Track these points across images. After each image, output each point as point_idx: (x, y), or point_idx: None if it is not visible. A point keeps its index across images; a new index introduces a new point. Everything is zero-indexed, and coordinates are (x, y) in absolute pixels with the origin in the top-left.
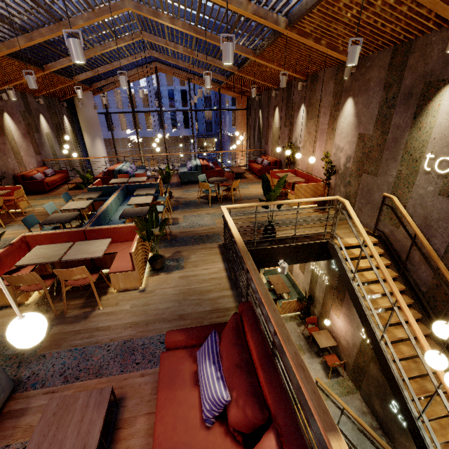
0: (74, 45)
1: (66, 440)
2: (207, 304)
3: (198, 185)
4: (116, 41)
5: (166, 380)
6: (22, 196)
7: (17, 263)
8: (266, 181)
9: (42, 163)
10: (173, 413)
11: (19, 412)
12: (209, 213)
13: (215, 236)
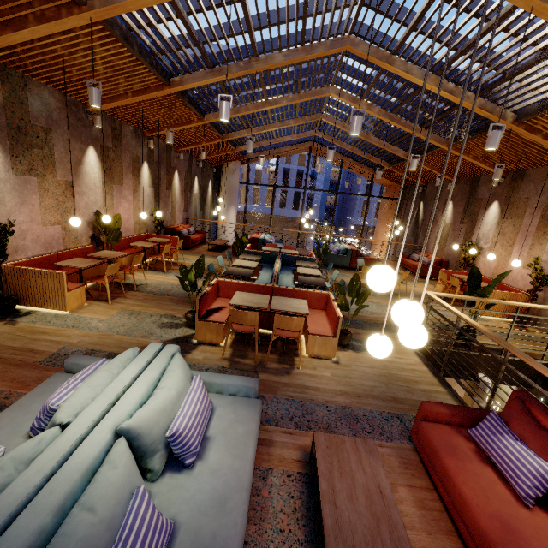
0: (358, 121)
1: (356, 475)
2: (420, 394)
3: (344, 271)
4: (296, 119)
5: (445, 448)
6: (180, 246)
7: (231, 302)
8: (477, 274)
9: (185, 220)
10: (475, 481)
11: (265, 441)
12: (373, 302)
13: (393, 326)
